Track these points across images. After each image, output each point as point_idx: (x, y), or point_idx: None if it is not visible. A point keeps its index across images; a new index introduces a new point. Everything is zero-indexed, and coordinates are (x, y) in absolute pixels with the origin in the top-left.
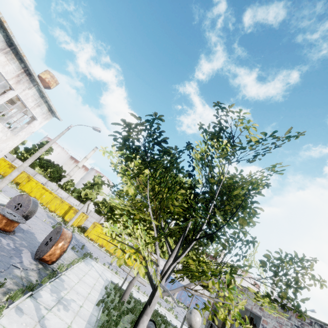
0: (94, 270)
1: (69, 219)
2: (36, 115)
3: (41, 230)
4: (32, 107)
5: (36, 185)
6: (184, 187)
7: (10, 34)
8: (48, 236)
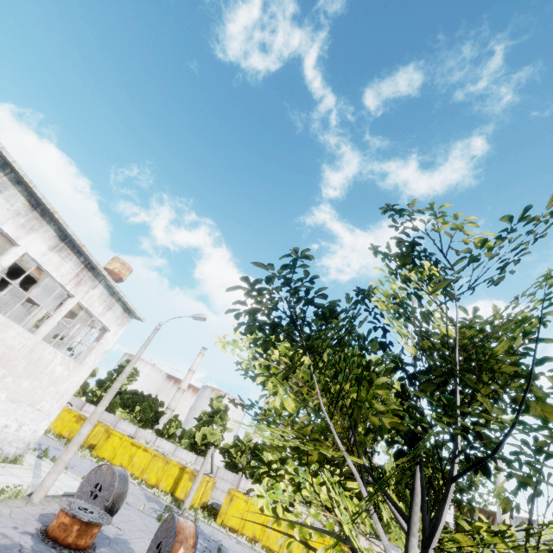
0: None
1: (185, 493)
2: (107, 324)
3: (140, 531)
4: (101, 314)
5: (120, 442)
6: (378, 373)
7: (63, 225)
8: (153, 542)
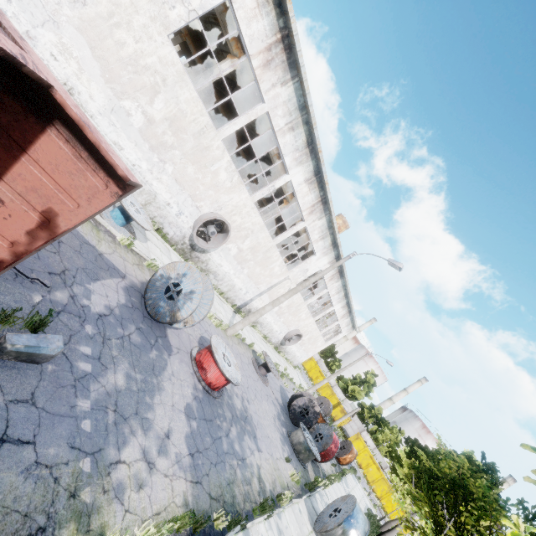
0: (358, 488)
1: (335, 415)
2: (343, 331)
3: None
4: (343, 327)
5: (314, 366)
6: None
7: (351, 302)
8: (341, 443)
